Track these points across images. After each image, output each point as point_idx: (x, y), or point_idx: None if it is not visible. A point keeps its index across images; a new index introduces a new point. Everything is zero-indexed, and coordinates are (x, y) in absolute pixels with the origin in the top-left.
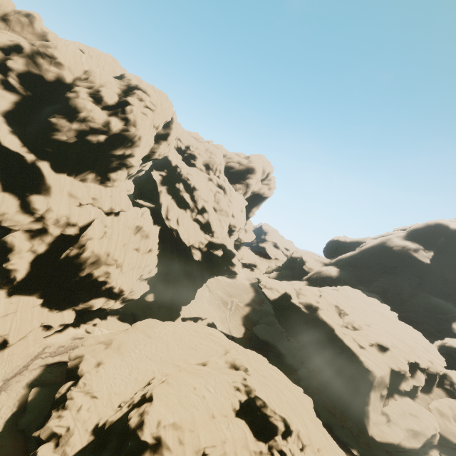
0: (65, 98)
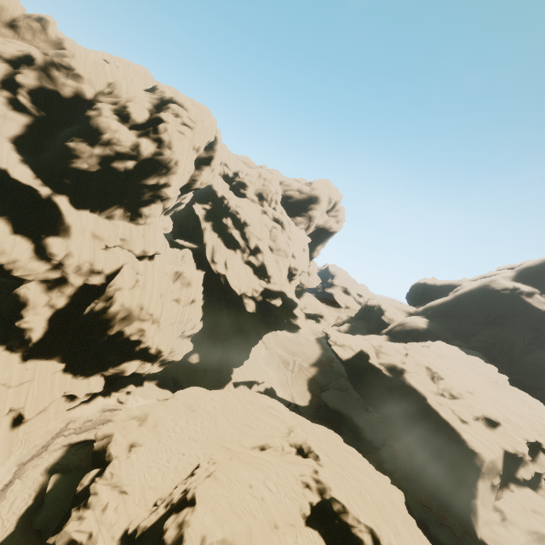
0: (85, 118)
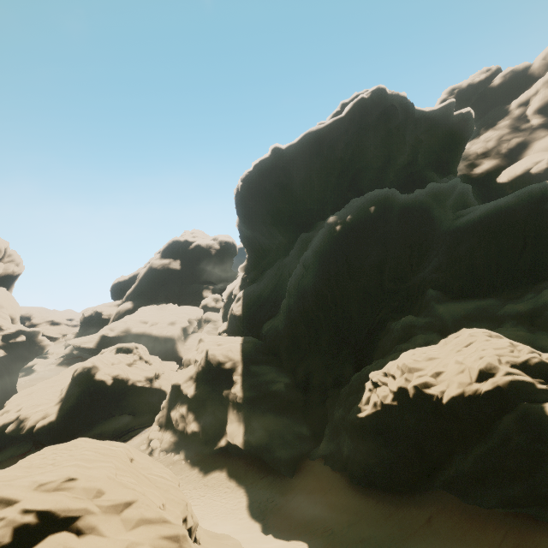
0: None
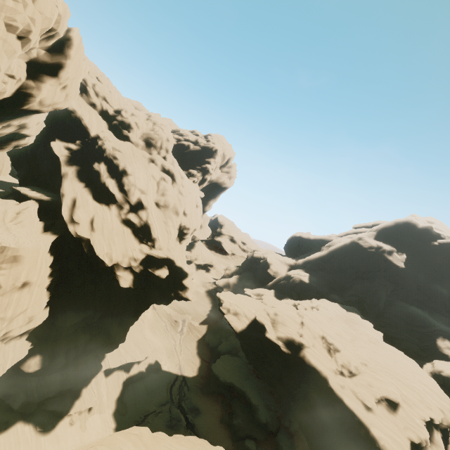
0: None
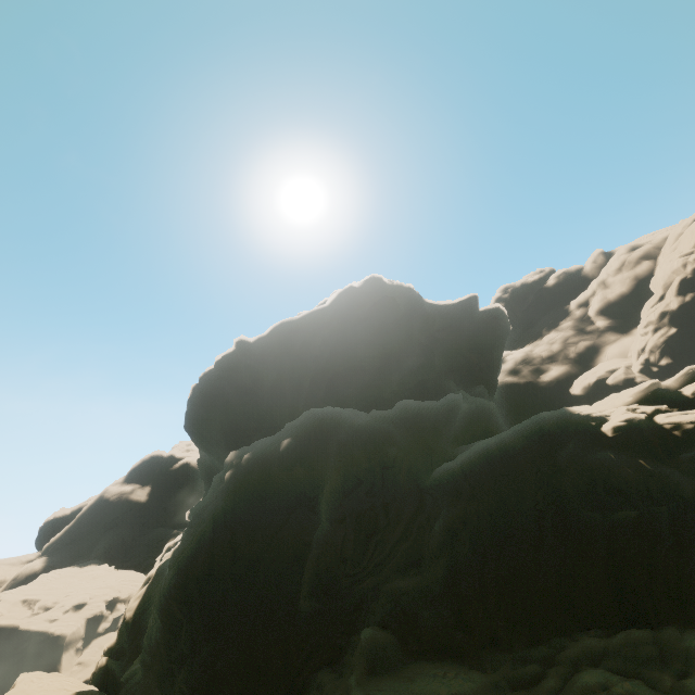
0: None
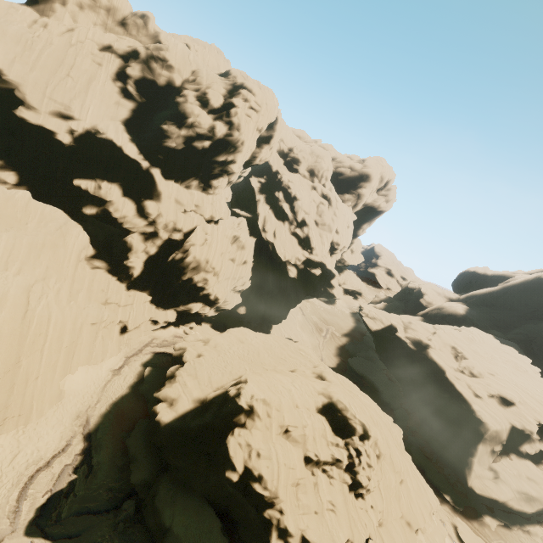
0: (174, 103)
